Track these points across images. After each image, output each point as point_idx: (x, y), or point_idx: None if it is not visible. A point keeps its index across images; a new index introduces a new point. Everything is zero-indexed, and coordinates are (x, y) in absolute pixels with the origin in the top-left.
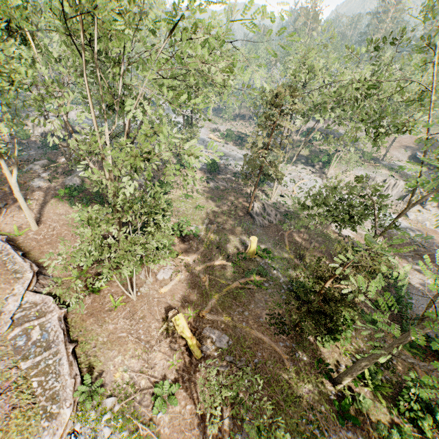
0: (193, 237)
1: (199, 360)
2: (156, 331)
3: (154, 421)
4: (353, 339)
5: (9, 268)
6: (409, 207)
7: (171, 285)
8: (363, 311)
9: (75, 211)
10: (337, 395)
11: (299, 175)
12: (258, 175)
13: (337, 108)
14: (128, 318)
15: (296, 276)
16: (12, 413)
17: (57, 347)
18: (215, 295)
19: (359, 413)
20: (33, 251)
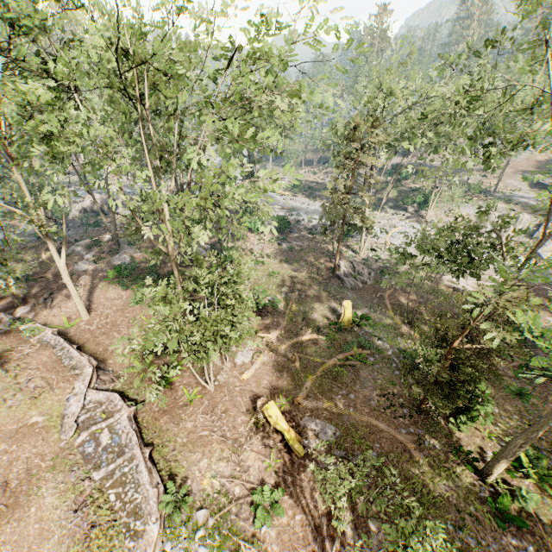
0: (272, 310)
1: (302, 458)
2: (243, 426)
3: (258, 537)
4: (497, 418)
5: (66, 364)
6: (544, 238)
7: (253, 369)
8: (504, 382)
9: (129, 294)
10: (488, 491)
11: (390, 222)
12: (342, 226)
13: (431, 133)
14: (208, 413)
15: (408, 345)
16: (91, 533)
17: (132, 451)
18: (309, 377)
19: (522, 513)
20: (87, 344)
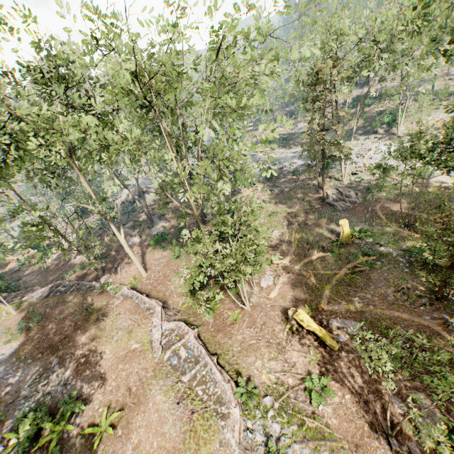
0: (279, 242)
1: (337, 351)
2: (281, 333)
3: (318, 414)
4: None
5: (142, 308)
6: None
7: (277, 289)
8: None
9: (169, 253)
10: None
11: (364, 147)
12: (322, 159)
13: (387, 55)
14: (251, 327)
15: (411, 245)
16: (193, 417)
17: (204, 360)
18: (325, 287)
19: None
20: (151, 292)
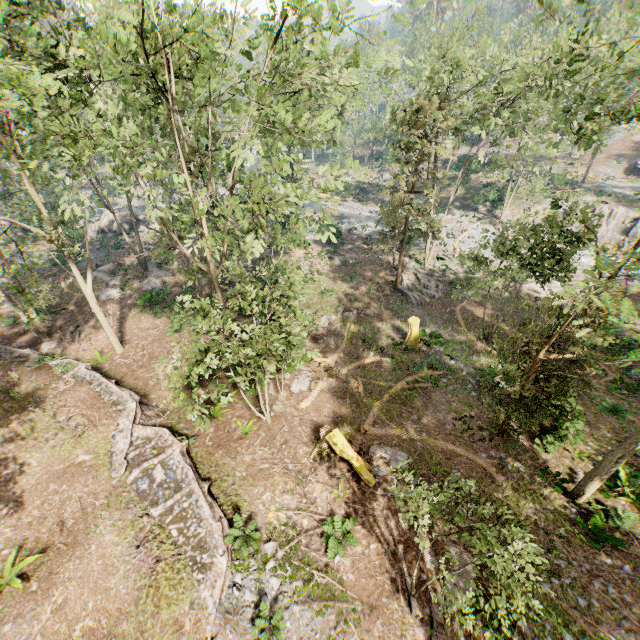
0: (328, 332)
1: (373, 487)
2: (306, 458)
3: (332, 567)
4: (588, 437)
5: (106, 400)
6: None
7: (312, 397)
8: (595, 398)
9: (164, 322)
10: (579, 513)
11: (459, 226)
12: (404, 231)
13: (508, 112)
14: (266, 446)
15: (485, 364)
16: (157, 567)
17: (190, 487)
18: (375, 403)
19: (617, 533)
20: (125, 378)
